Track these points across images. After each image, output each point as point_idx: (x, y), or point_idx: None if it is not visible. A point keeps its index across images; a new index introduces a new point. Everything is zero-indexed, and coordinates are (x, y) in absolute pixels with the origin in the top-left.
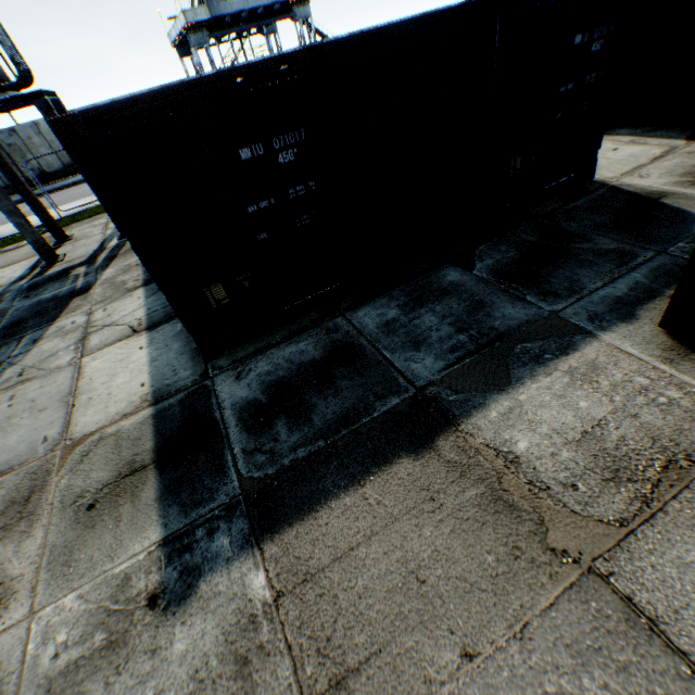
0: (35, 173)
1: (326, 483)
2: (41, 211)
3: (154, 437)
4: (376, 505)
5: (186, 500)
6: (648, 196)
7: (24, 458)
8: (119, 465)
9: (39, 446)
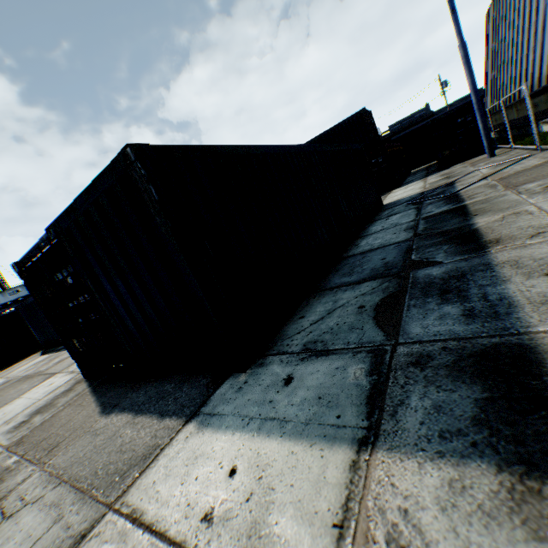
0: None
1: None
2: None
3: None
4: None
5: None
6: None
7: None
8: None
9: None
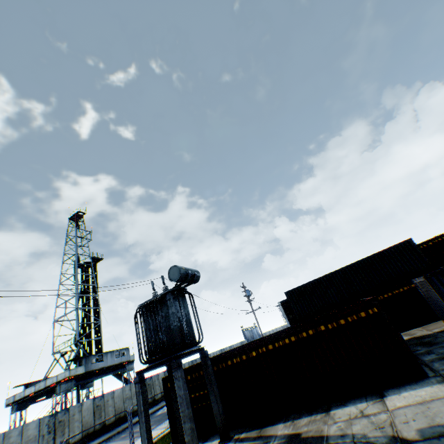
0: None
1: None
2: None
3: None
4: None
5: None
6: (410, 337)
7: None
8: None
9: None
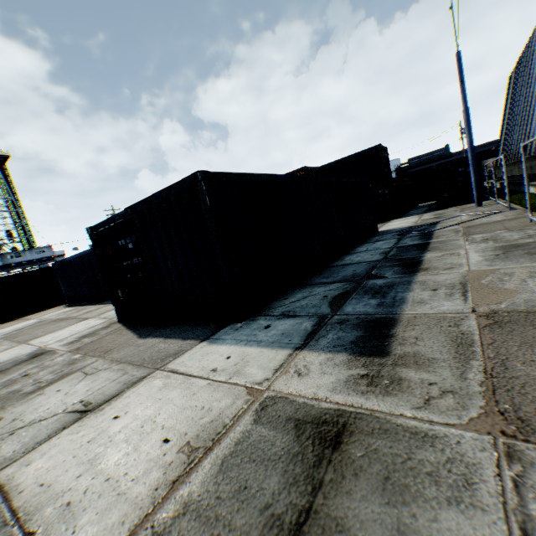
0: None
1: None
2: None
3: None
4: None
5: None
6: None
7: None
8: None
9: None
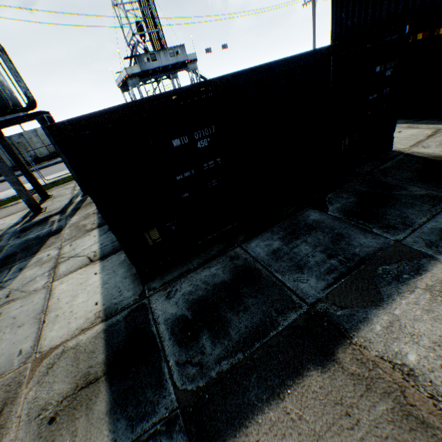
0: (32, 158)
1: (250, 396)
2: (34, 181)
3: (105, 349)
4: (298, 420)
5: (131, 412)
6: (434, 158)
7: (2, 370)
8: (77, 376)
9: (15, 359)
